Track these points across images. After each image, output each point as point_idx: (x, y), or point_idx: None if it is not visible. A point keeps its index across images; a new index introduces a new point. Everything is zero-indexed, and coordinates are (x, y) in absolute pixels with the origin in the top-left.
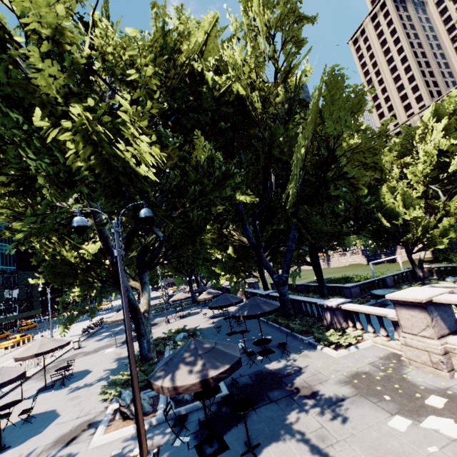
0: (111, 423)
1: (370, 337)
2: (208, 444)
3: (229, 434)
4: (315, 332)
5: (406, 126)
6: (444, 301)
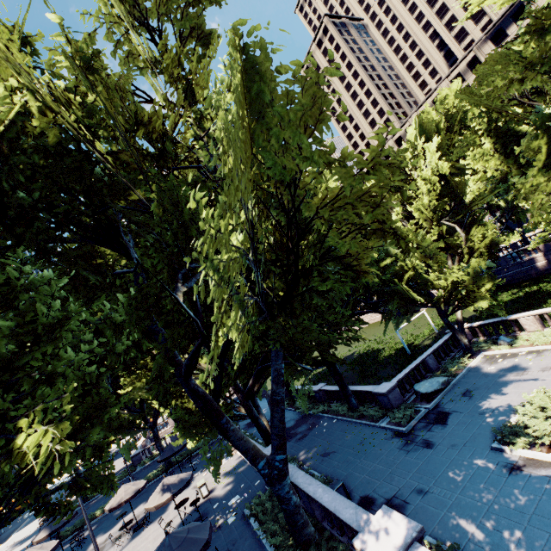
0: None
1: None
2: None
3: None
4: None
5: (393, 151)
6: None
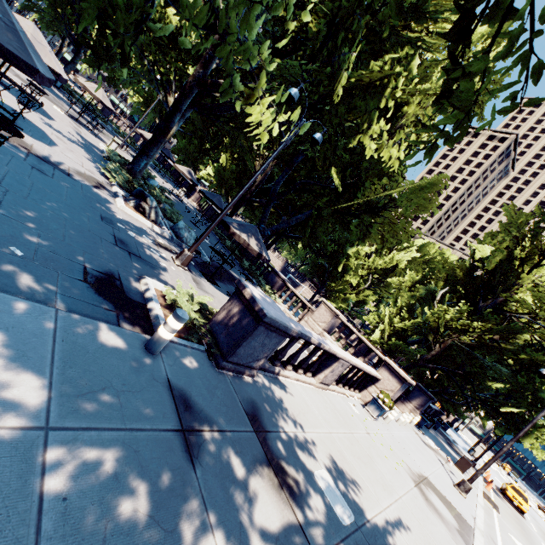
0: (127, 204)
1: (285, 307)
2: (207, 276)
3: (217, 282)
4: (260, 279)
5: None
6: (343, 320)
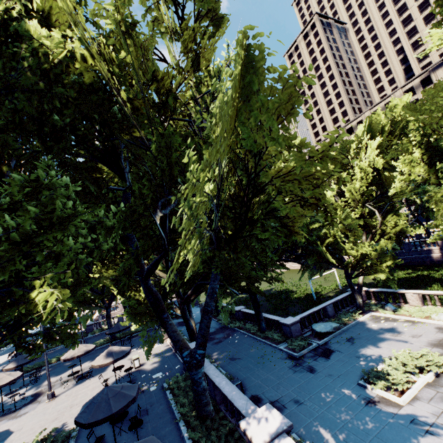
0: None
1: None
2: None
3: None
4: None
5: (342, 140)
6: None
